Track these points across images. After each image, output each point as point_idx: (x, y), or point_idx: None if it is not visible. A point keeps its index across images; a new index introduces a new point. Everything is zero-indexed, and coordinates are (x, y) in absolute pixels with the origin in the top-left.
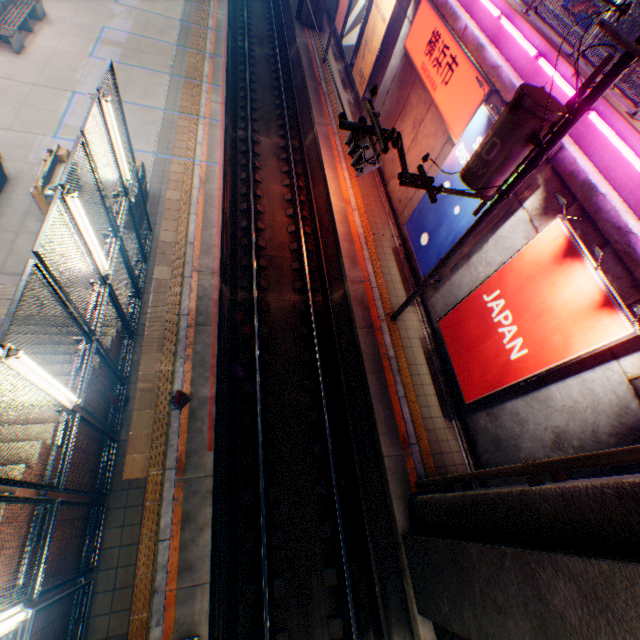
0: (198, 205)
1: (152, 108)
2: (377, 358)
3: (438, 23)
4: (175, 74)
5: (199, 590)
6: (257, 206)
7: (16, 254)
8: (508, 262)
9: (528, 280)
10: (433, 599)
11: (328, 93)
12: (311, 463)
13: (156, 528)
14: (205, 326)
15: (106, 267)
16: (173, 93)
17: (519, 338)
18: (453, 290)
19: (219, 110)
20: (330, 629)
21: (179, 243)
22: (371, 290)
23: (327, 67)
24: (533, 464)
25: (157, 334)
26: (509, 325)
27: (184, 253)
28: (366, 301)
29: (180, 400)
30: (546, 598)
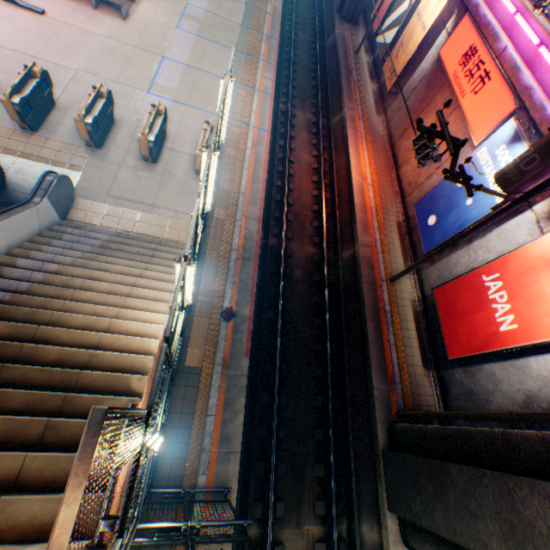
0: (249, 163)
1: (220, 77)
2: (376, 310)
3: (477, 40)
4: (238, 50)
5: (232, 456)
6: (290, 170)
7: (118, 182)
8: (512, 252)
9: (529, 270)
10: (405, 501)
11: (357, 81)
12: (312, 382)
13: (206, 405)
14: (248, 261)
15: (209, 206)
16: (236, 66)
17: (511, 315)
18: (449, 266)
19: (270, 85)
20: (315, 508)
21: (234, 192)
22: (376, 254)
23: (358, 58)
24: (516, 413)
25: (214, 261)
26: (503, 303)
27: (237, 200)
28: (371, 262)
29: (229, 315)
30: (518, 510)
